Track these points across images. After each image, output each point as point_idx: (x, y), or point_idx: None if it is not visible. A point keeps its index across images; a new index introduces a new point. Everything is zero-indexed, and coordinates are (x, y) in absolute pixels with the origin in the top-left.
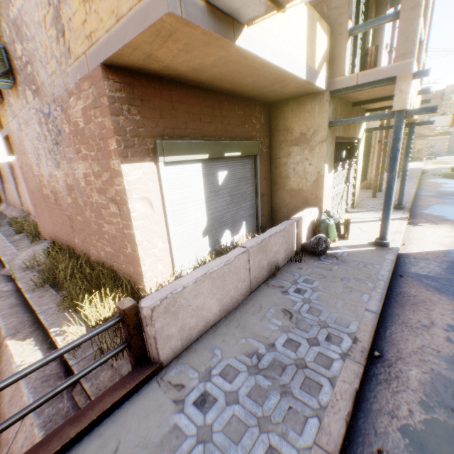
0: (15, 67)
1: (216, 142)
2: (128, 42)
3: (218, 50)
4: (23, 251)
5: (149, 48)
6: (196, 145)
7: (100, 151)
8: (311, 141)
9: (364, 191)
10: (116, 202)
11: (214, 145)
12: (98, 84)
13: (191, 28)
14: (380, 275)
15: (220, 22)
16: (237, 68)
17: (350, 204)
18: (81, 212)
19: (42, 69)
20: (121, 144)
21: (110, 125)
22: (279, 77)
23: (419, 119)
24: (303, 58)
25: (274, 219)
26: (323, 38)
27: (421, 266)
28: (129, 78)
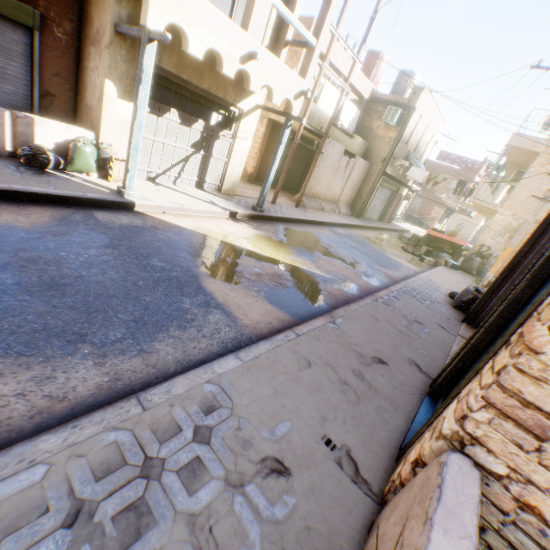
0: None
1: None
2: None
3: None
4: None
5: None
6: None
7: None
8: (102, 45)
9: (286, 201)
10: None
11: None
12: None
13: None
14: (27, 187)
15: None
16: None
17: (217, 186)
18: None
19: None
20: None
21: None
22: None
23: (402, 163)
24: None
25: None
26: None
27: (119, 217)
28: None
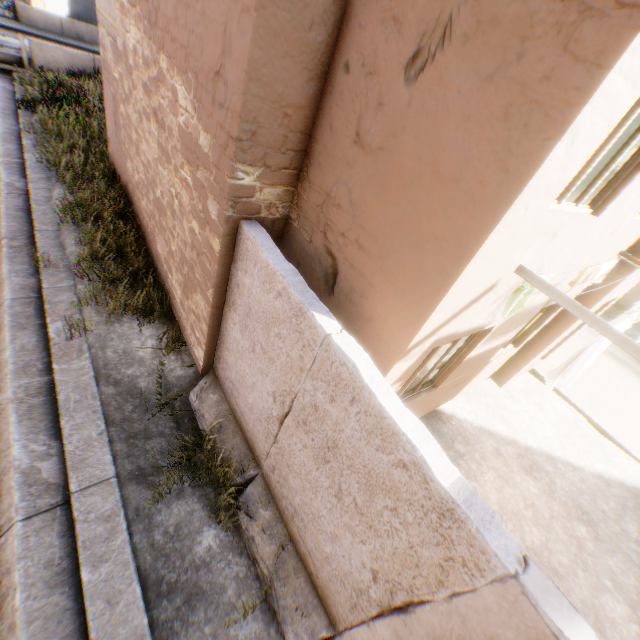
0: None
1: None
2: None
3: None
4: None
5: None
6: None
7: None
8: None
9: None
10: None
11: None
12: None
13: None
14: None
15: None
16: None
17: None
18: None
19: None
20: None
21: None
22: None
23: None
24: None
25: None
26: None
27: None
28: None
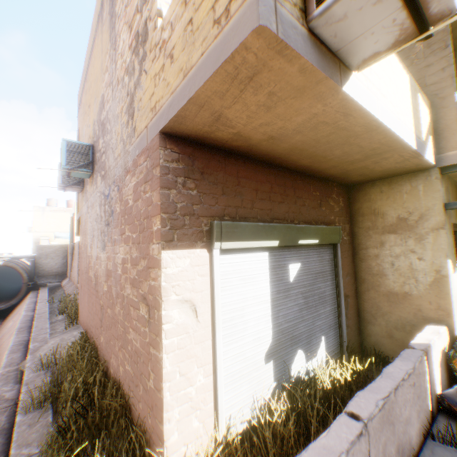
0: (96, 158)
1: (289, 226)
2: (194, 94)
3: (312, 101)
4: (54, 337)
5: (219, 103)
6: (263, 228)
7: (142, 232)
8: (417, 228)
9: None
10: (147, 302)
11: (286, 229)
12: (153, 154)
13: (286, 60)
14: None
15: (325, 58)
16: (328, 133)
17: None
18: (111, 304)
19: (111, 155)
20: (167, 223)
21: (157, 200)
22: (379, 147)
23: None
24: (410, 125)
25: (363, 333)
26: (424, 110)
27: None
28: (190, 148)
